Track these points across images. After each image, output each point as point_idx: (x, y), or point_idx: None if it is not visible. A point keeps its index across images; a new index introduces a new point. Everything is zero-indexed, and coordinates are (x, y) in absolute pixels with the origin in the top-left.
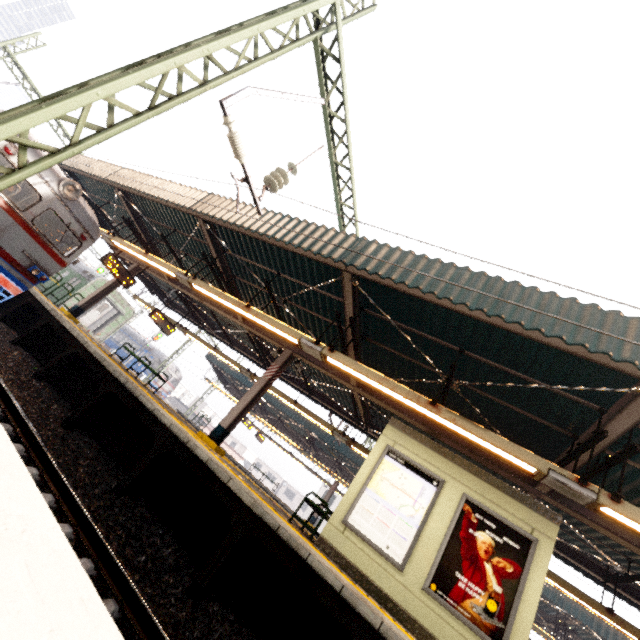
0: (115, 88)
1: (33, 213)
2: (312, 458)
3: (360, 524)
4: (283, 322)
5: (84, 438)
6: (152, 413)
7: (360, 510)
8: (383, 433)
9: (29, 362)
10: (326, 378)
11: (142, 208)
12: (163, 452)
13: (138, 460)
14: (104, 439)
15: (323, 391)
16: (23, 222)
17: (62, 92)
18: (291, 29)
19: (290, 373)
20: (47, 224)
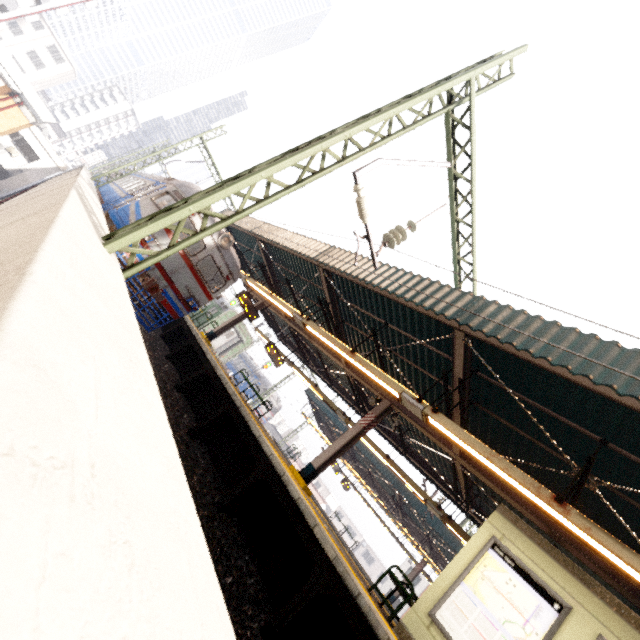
0: (275, 170)
1: (198, 258)
2: (398, 524)
3: (450, 625)
4: (385, 371)
5: (201, 449)
6: (257, 440)
7: (452, 607)
8: (488, 520)
9: (174, 375)
10: (424, 438)
11: (274, 255)
12: (260, 479)
13: (238, 481)
14: (215, 453)
15: (419, 451)
16: (191, 265)
17: (238, 175)
18: (424, 107)
19: (385, 424)
20: (205, 266)
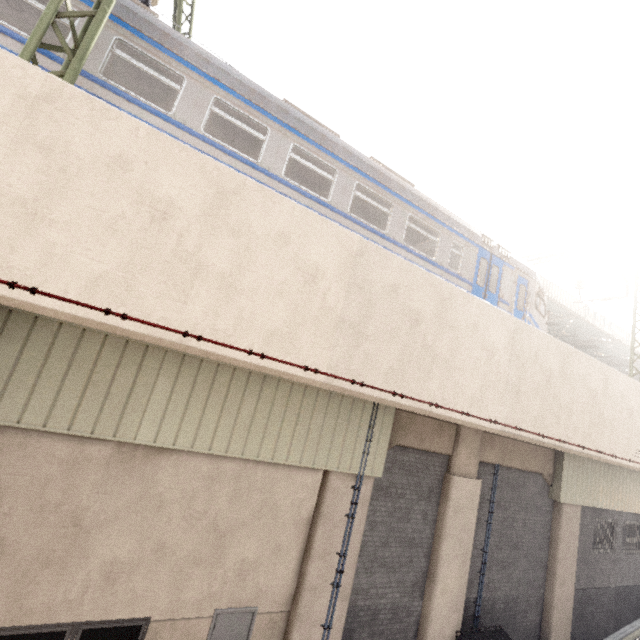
0: None
1: None
2: None
3: None
4: None
5: None
6: None
7: None
8: None
9: None
10: None
11: None
12: None
13: None
14: None
15: None
16: None
17: None
18: None
19: None
20: None
